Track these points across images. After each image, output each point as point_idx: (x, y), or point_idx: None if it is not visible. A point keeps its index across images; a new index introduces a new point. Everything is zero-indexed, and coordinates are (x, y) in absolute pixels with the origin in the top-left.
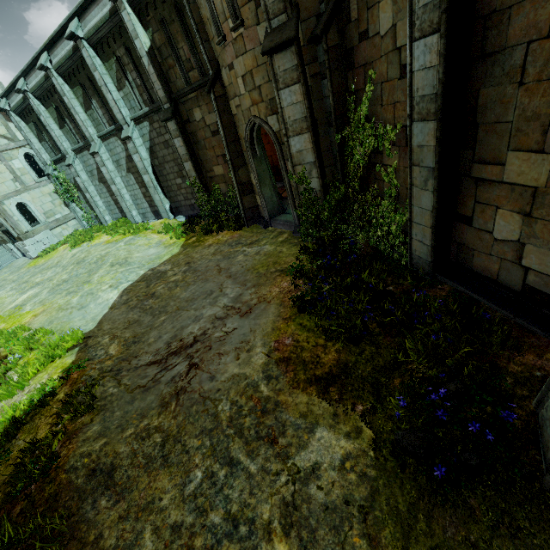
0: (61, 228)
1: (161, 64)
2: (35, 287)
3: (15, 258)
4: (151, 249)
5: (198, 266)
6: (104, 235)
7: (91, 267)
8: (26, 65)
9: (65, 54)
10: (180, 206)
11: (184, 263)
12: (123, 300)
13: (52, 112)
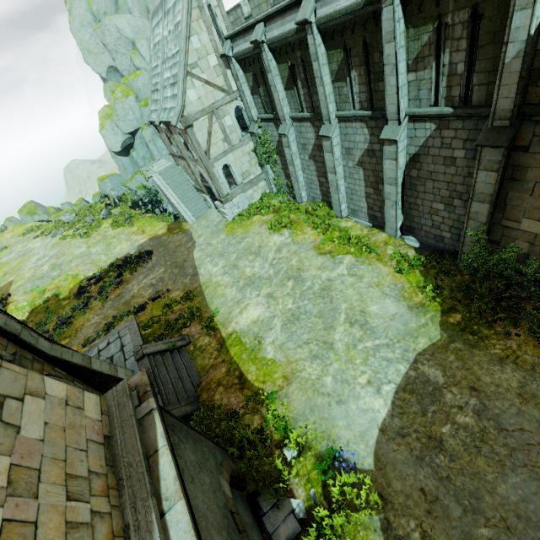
0: (252, 190)
1: (539, 52)
2: (252, 289)
3: (207, 206)
4: (389, 302)
5: (502, 417)
6: (306, 228)
7: (320, 307)
8: (274, 9)
9: (347, 7)
10: (418, 229)
11: (466, 384)
12: (395, 425)
13: (284, 69)
